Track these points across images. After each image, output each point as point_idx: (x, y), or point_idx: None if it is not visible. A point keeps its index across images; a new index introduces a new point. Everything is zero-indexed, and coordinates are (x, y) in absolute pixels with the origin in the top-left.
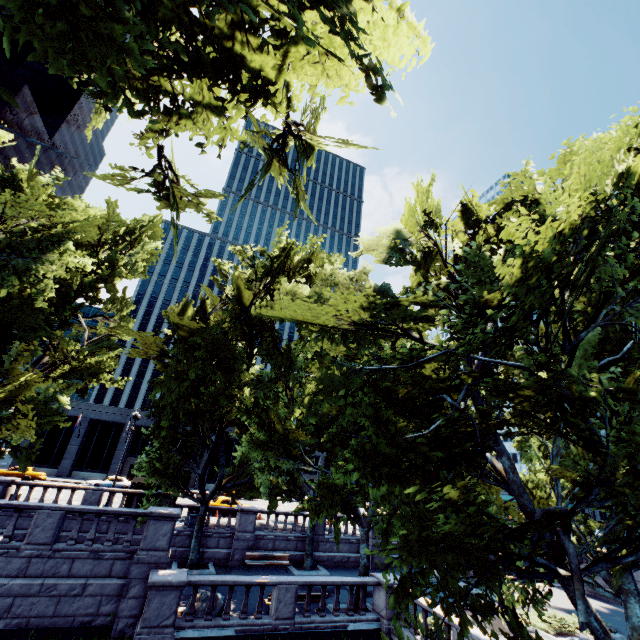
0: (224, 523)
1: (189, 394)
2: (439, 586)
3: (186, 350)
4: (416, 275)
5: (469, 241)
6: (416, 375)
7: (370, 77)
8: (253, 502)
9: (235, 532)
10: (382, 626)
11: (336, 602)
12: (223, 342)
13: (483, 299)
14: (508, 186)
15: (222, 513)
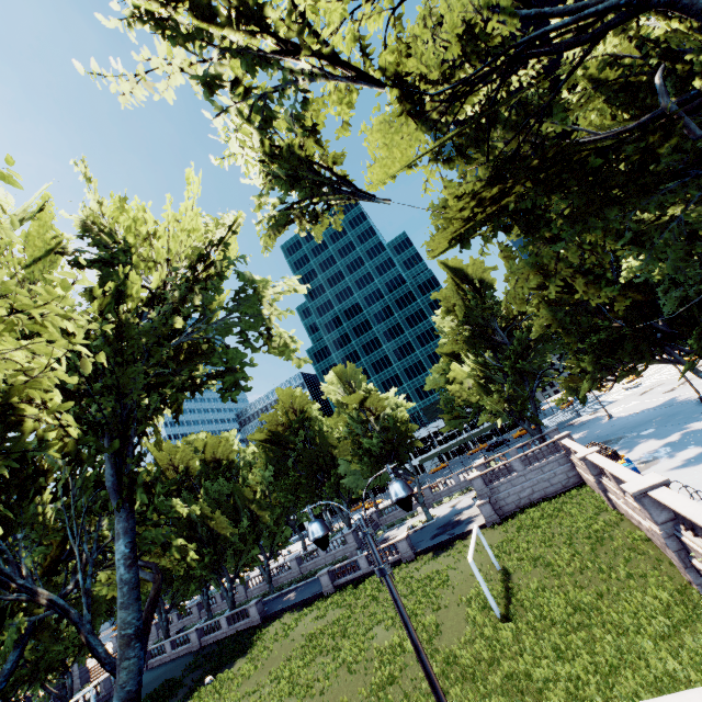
0: None
1: None
2: None
3: None
4: None
5: None
6: None
7: None
8: None
9: None
10: None
11: None
12: None
13: None
14: None
15: None
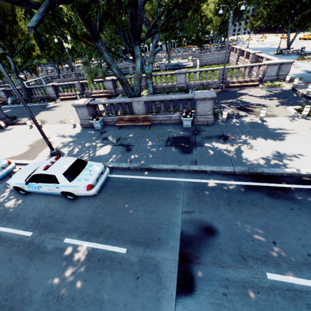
0: None
1: None
2: None
3: None
4: None
5: None
6: None
7: None
8: None
9: None
10: None
11: None
12: None
13: None
14: None
15: None
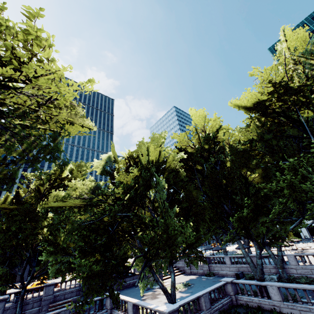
0: (37, 295)
1: (12, 237)
2: (90, 288)
3: (9, 217)
4: (110, 179)
5: (127, 166)
6: (102, 221)
7: (60, 166)
8: (57, 279)
9: (43, 297)
10: (108, 313)
11: (88, 310)
12: (30, 211)
13: (118, 196)
14: (139, 147)
15: (37, 290)
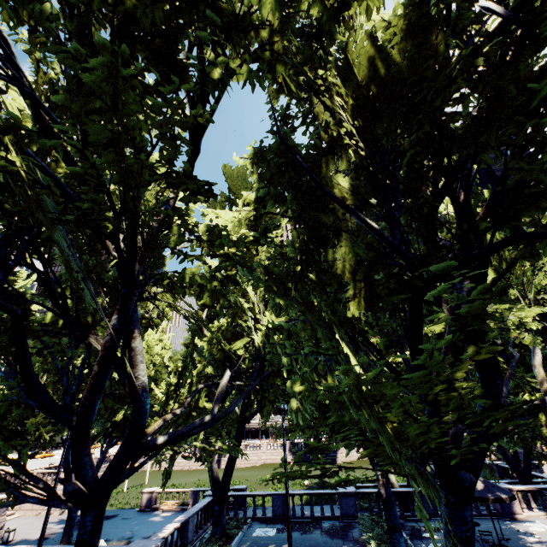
0: None
1: None
2: None
3: None
4: None
5: None
6: None
7: None
8: None
9: None
10: None
11: None
12: None
13: None
14: None
15: None
